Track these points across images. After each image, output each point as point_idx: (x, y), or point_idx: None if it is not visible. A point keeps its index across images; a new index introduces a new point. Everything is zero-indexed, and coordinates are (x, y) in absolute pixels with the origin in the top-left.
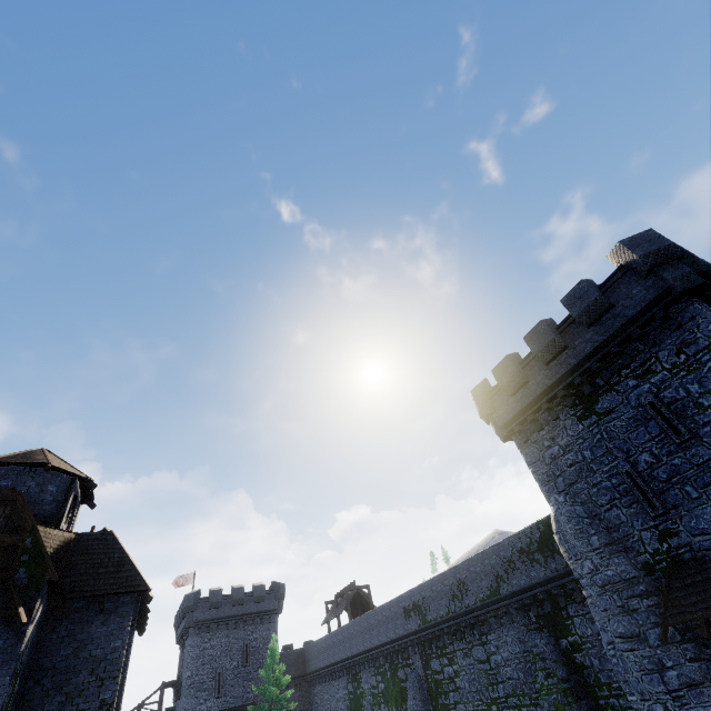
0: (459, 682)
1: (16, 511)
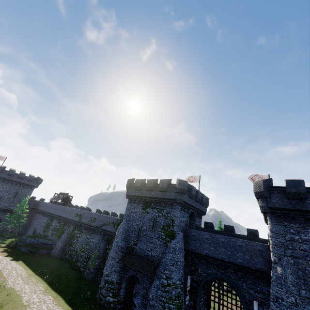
0: (79, 239)
1: None
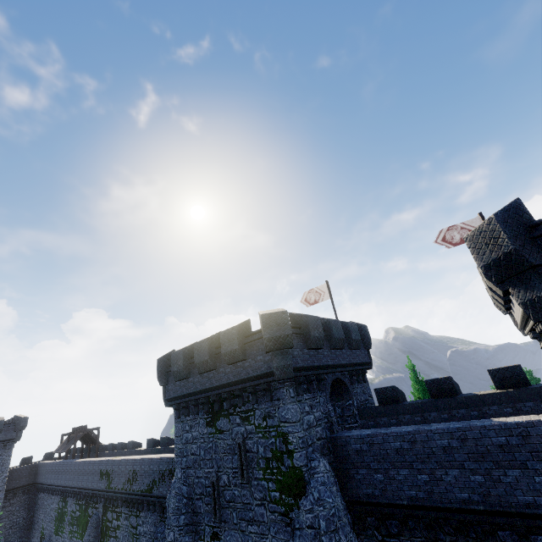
0: (118, 533)
1: None
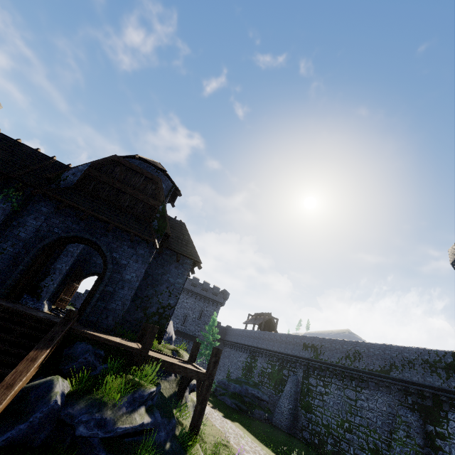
0: (326, 398)
1: (157, 188)
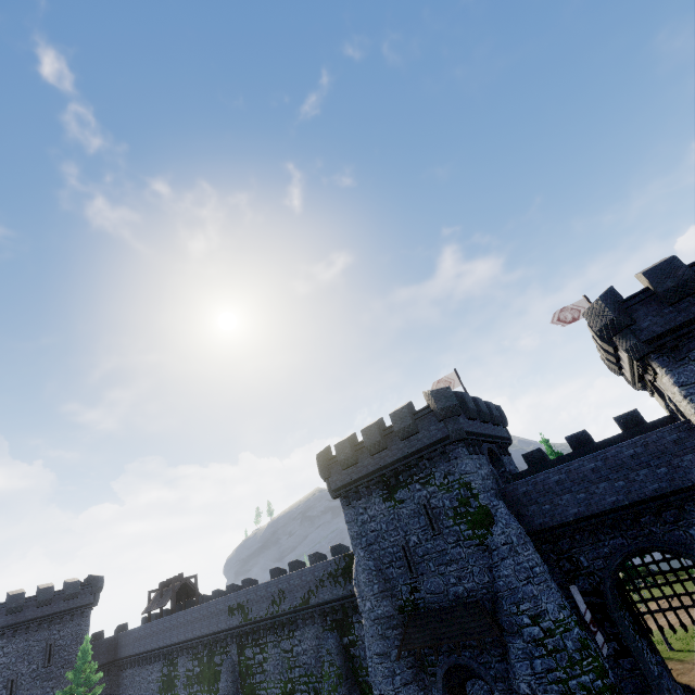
0: (266, 666)
1: None
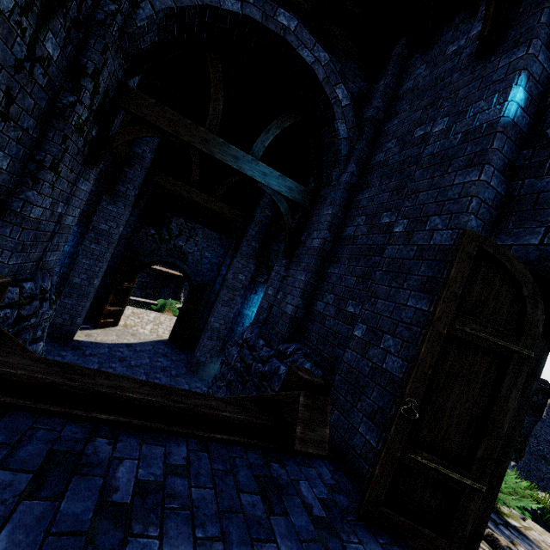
0: None
1: None
